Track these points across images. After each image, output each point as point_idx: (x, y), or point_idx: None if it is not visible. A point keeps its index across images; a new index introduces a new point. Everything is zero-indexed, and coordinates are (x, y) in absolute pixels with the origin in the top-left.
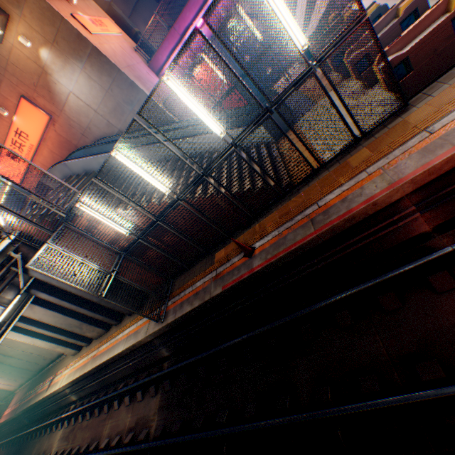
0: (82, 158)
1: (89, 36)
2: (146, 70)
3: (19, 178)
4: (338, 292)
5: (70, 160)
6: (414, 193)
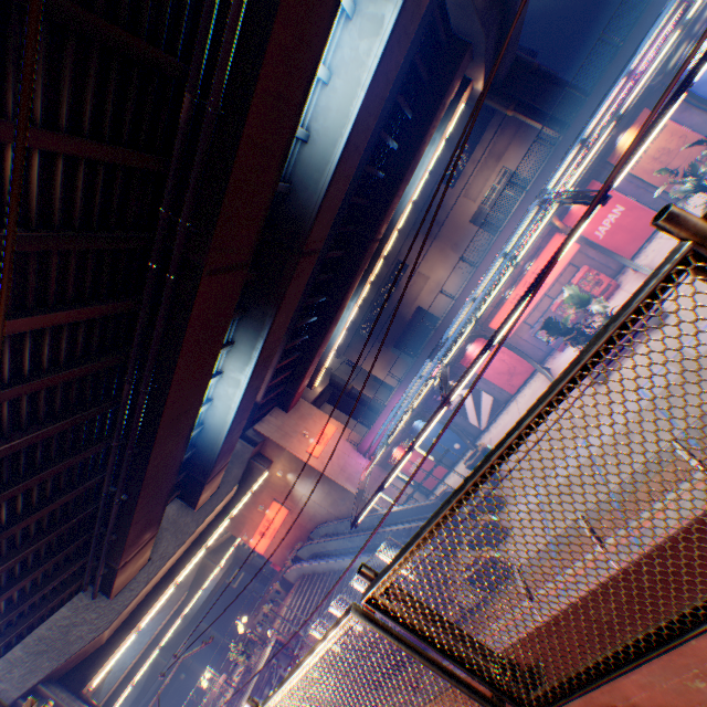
0: (311, 561)
1: (316, 462)
2: (354, 457)
3: (263, 548)
4: None
5: (303, 561)
6: None
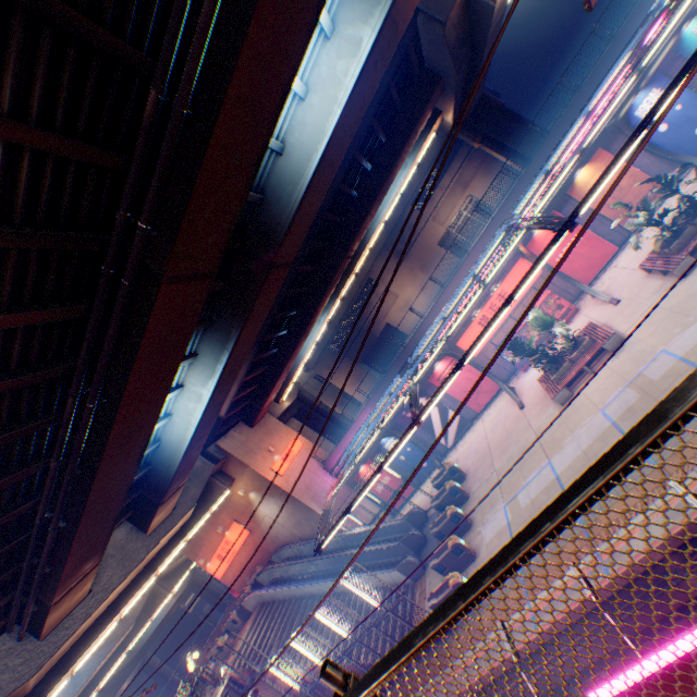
0: (271, 587)
1: (280, 480)
2: (321, 474)
3: (221, 572)
4: None
5: (263, 587)
6: None
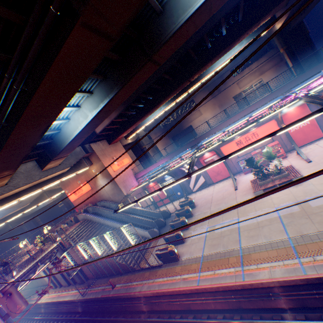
0: (92, 215)
1: (113, 173)
2: (132, 178)
3: (73, 199)
4: (121, 317)
5: (88, 213)
6: (144, 296)
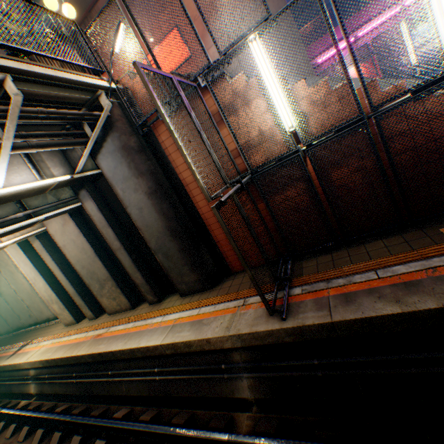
0: None
1: None
2: None
3: None
4: None
5: None
6: None
